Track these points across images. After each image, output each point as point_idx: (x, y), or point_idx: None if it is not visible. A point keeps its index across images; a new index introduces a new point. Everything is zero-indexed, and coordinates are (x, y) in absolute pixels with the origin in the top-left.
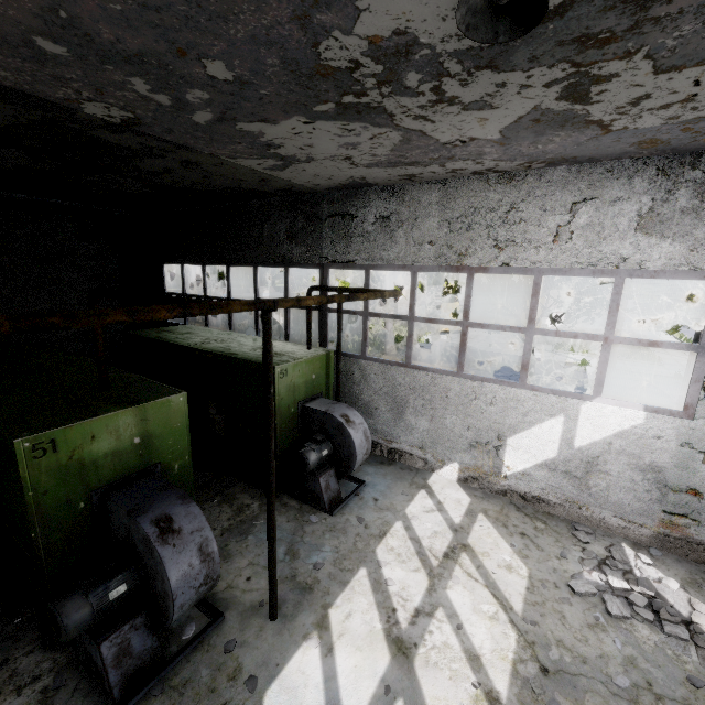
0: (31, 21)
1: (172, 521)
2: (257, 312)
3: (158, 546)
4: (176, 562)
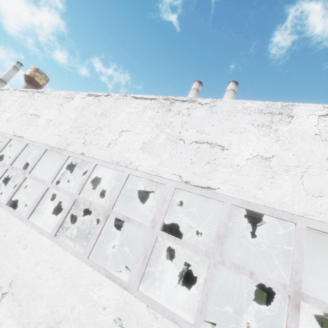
0: None
1: (244, 315)
2: None
3: (238, 315)
4: (240, 324)
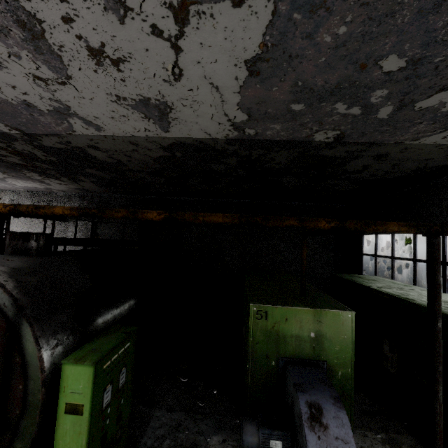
0: (288, 97)
1: (321, 413)
2: (444, 272)
3: (305, 427)
4: None
